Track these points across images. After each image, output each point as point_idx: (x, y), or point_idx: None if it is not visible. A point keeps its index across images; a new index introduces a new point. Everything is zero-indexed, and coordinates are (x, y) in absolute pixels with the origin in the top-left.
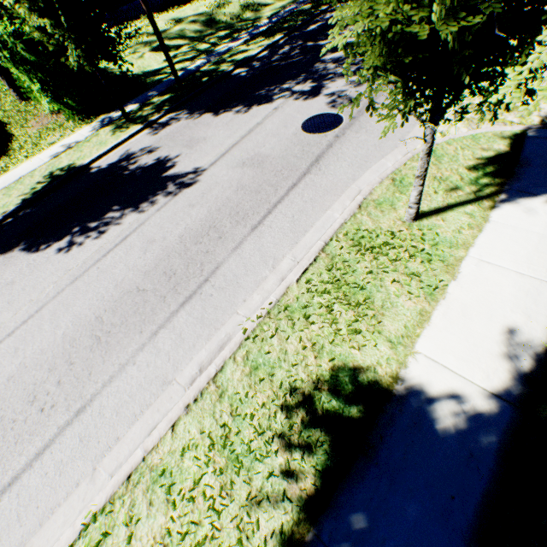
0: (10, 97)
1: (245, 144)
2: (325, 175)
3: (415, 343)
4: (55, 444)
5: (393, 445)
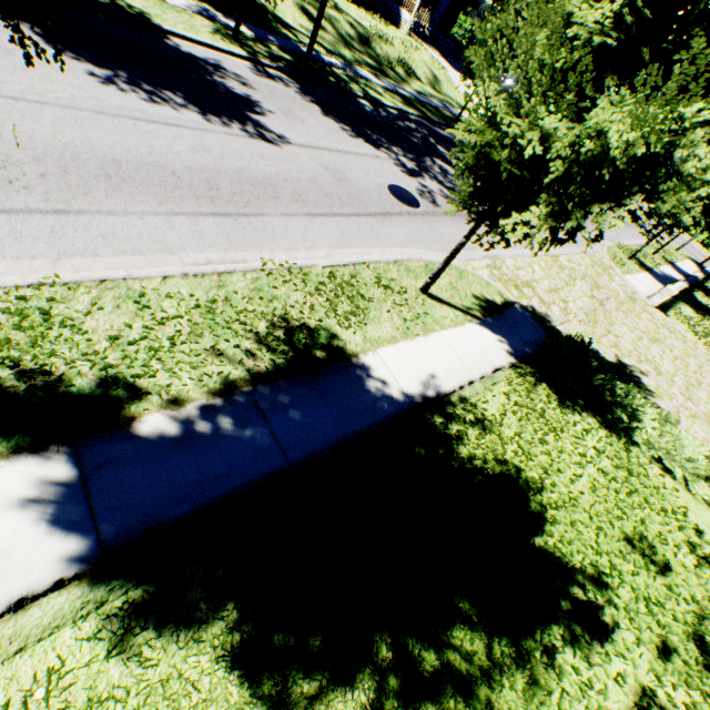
0: None
1: (337, 158)
2: (384, 228)
3: (380, 348)
4: (17, 216)
5: (332, 381)
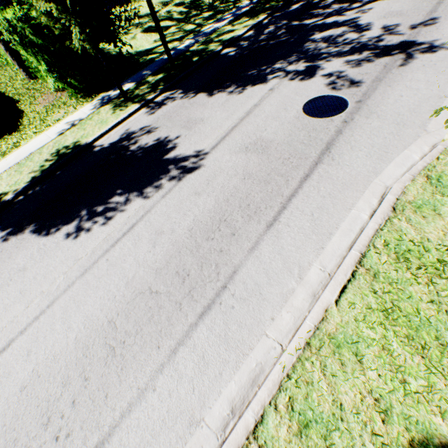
0: (20, 76)
1: (245, 127)
2: (340, 166)
3: None
4: None
5: None
